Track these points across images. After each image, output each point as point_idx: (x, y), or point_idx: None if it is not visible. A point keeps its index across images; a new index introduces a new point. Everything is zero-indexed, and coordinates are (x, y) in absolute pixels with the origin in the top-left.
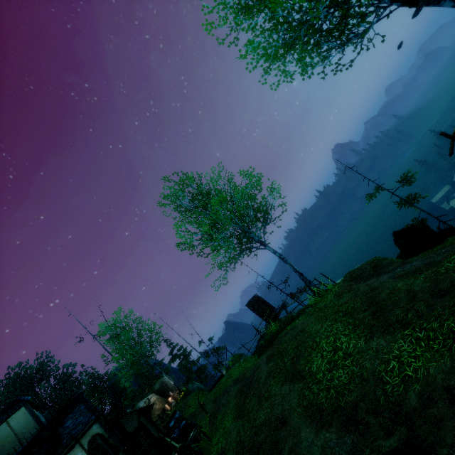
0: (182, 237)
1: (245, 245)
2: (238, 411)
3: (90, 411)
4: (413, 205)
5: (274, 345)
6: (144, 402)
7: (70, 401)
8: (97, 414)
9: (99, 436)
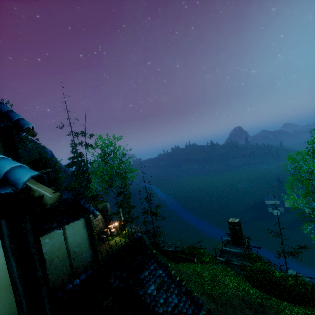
0: None
1: None
2: None
3: (186, 296)
4: None
5: None
6: (92, 216)
7: (130, 241)
8: (203, 311)
9: None
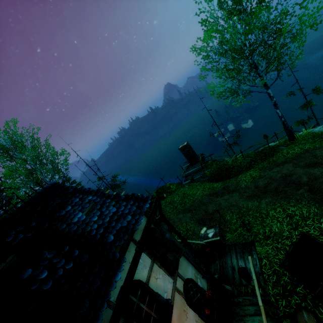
0: (230, 32)
1: (243, 84)
2: (319, 199)
3: (127, 200)
4: (311, 108)
5: (292, 161)
6: None
7: (38, 192)
8: (149, 201)
9: (166, 229)
